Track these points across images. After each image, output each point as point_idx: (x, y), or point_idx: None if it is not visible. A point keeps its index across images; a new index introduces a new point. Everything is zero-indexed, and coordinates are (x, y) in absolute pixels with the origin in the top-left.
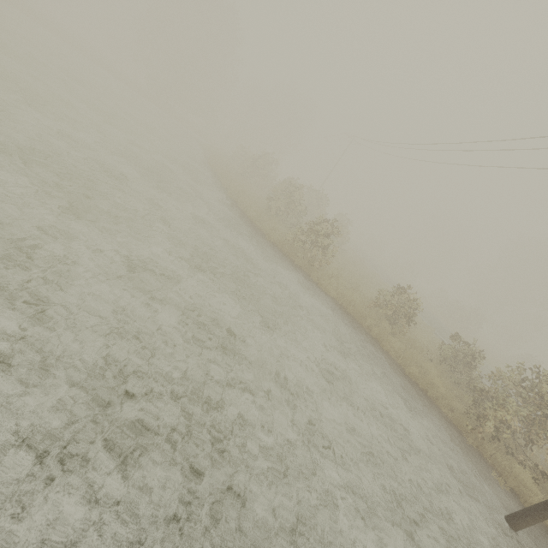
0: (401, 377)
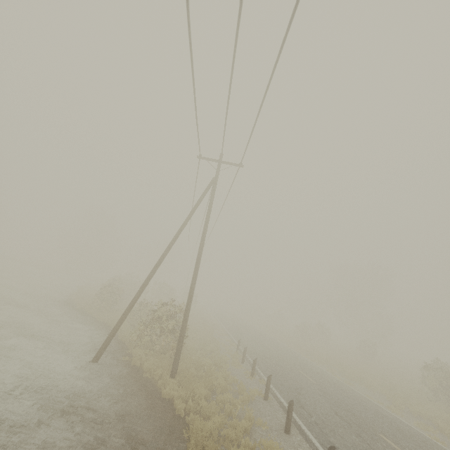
0: None
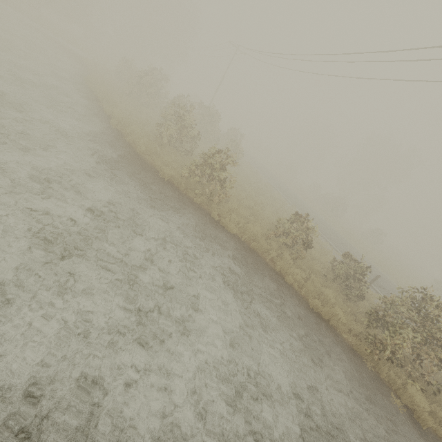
0: (307, 314)
